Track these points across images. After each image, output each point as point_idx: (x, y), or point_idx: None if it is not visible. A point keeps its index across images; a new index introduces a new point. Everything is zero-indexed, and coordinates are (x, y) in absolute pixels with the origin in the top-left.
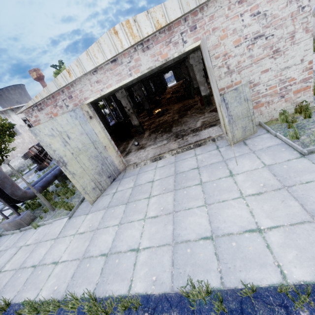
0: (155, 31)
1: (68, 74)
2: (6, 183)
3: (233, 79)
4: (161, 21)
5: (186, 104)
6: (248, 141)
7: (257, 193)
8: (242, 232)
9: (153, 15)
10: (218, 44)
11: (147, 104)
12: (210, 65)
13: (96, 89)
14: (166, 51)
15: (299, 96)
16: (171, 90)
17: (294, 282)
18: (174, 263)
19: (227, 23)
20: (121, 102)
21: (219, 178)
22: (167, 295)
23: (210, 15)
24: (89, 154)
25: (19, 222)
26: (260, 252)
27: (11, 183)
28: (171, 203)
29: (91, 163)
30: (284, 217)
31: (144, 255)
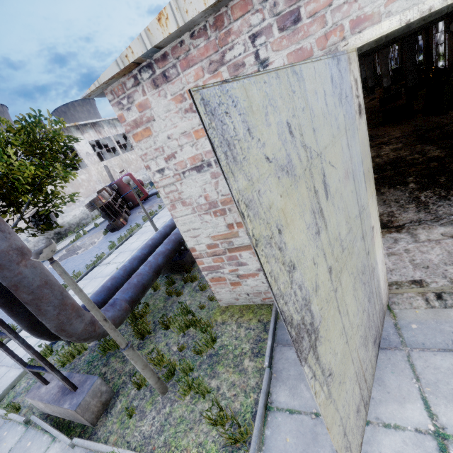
0: None
1: None
2: (46, 302)
3: None
4: None
5: (429, 124)
6: None
7: None
8: None
9: None
10: None
11: None
12: None
13: None
14: None
15: None
16: None
17: None
18: None
19: None
20: None
21: None
22: None
23: None
24: (354, 265)
25: (71, 414)
26: None
27: (59, 300)
28: None
29: (355, 300)
30: None
31: None
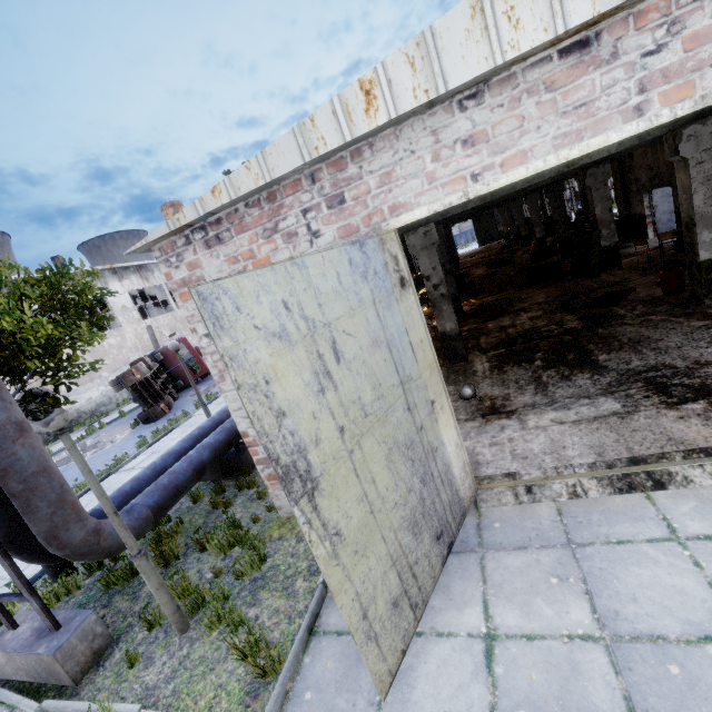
0: None
1: (364, 99)
2: (39, 496)
3: None
4: None
5: (577, 289)
6: None
7: None
8: None
9: None
10: None
11: (452, 280)
12: None
13: (454, 171)
14: None
15: None
16: (475, 261)
17: None
18: None
19: None
20: (418, 261)
21: None
22: None
23: None
24: (390, 435)
25: (46, 665)
26: None
27: (57, 494)
28: None
29: (393, 474)
30: None
31: None
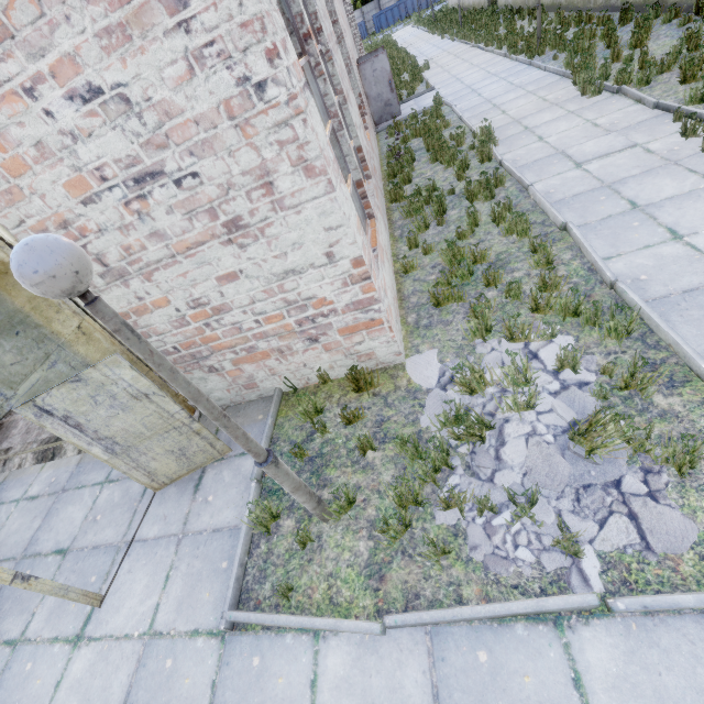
0: None
1: None
2: None
3: (140, 293)
4: None
5: None
6: (212, 471)
7: None
8: None
9: None
10: (12, 188)
11: None
12: None
13: None
14: None
15: (359, 340)
16: None
17: None
18: None
19: None
20: None
21: (53, 640)
22: None
23: None
24: None
25: None
26: None
27: None
28: None
29: None
30: None
31: None
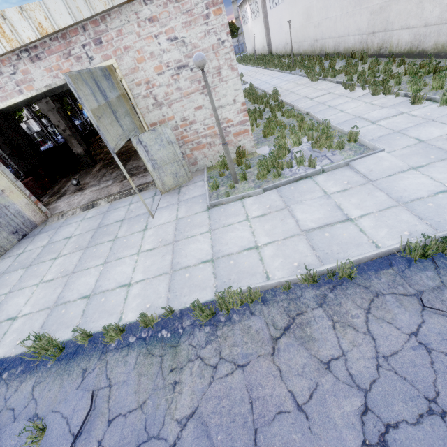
0: (41, 37)
1: None
2: None
3: (165, 113)
4: (46, 25)
5: None
6: (184, 188)
7: (151, 249)
8: (116, 287)
9: (31, 14)
10: (136, 67)
11: None
12: (89, 107)
13: None
14: (67, 67)
15: (240, 139)
16: None
17: (123, 323)
18: (44, 325)
19: (141, 43)
20: (49, 117)
21: (132, 233)
22: (22, 354)
23: (117, 29)
24: None
25: None
26: (117, 304)
27: None
28: (75, 263)
29: None
30: (153, 271)
31: (19, 322)
